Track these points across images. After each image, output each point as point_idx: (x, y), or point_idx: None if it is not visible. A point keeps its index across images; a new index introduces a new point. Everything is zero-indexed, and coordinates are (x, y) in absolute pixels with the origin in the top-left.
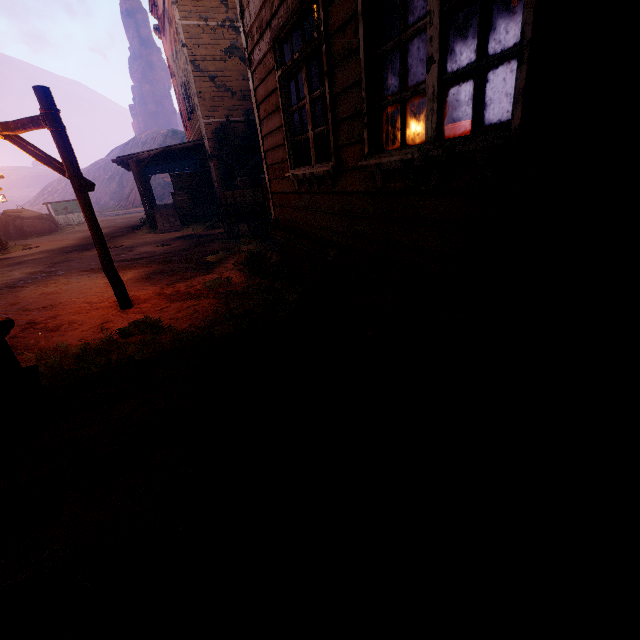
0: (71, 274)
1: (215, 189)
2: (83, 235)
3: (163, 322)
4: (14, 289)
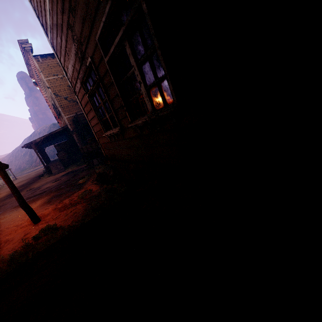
0: (6, 212)
1: (78, 146)
2: None
3: (57, 224)
4: None
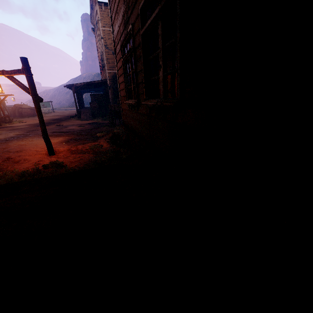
0: (35, 136)
1: (110, 102)
2: (48, 118)
3: (64, 163)
4: (7, 141)
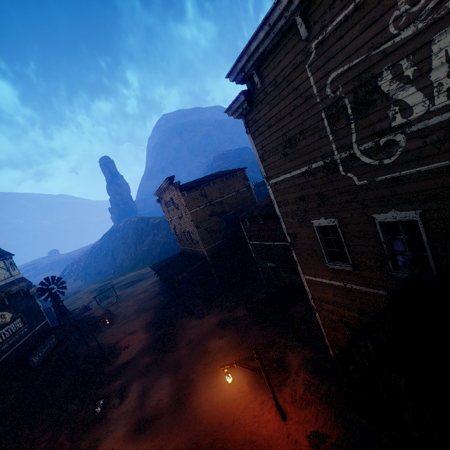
0: (202, 382)
1: (216, 280)
2: (142, 323)
3: (320, 431)
4: (188, 405)
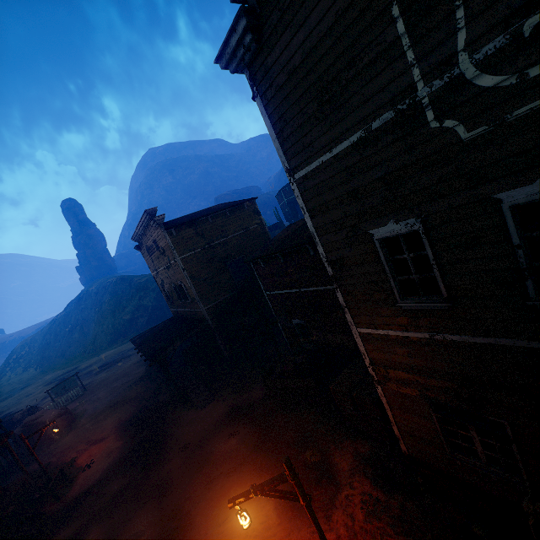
0: (204, 516)
1: (222, 350)
2: (115, 424)
3: None
4: None
